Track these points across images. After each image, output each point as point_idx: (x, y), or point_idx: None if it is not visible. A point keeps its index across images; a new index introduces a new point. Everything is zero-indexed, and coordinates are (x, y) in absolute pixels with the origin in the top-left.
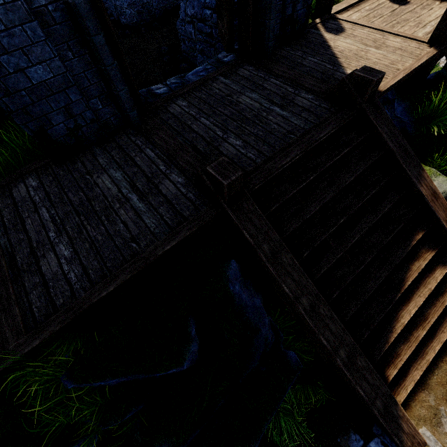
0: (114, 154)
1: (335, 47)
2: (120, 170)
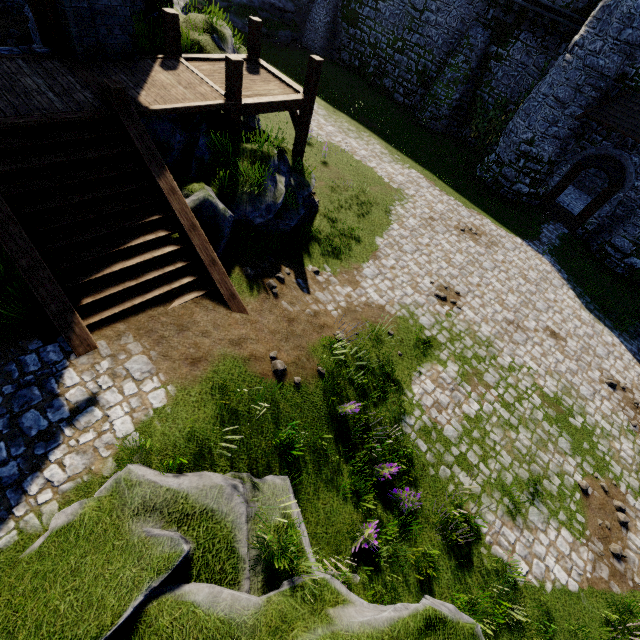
0: None
1: (153, 77)
2: None
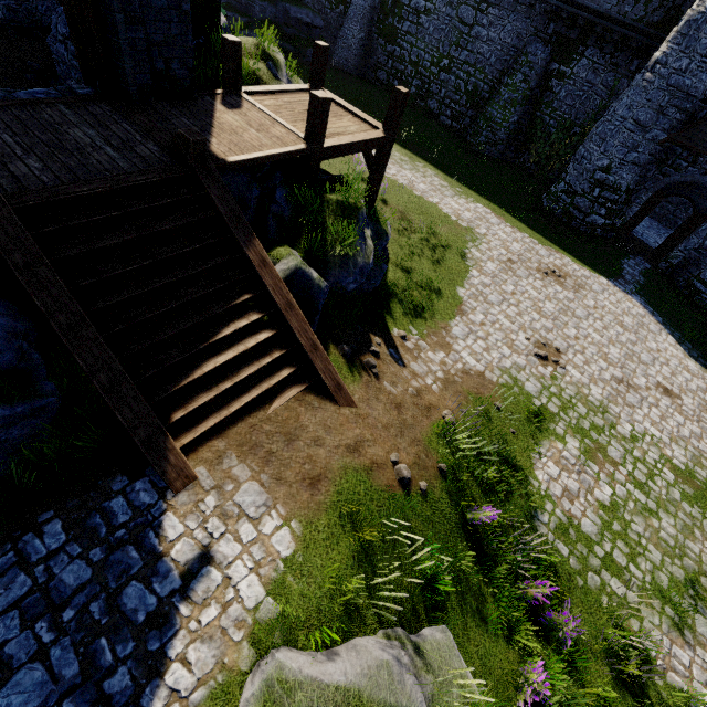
0: None
1: (218, 118)
2: None
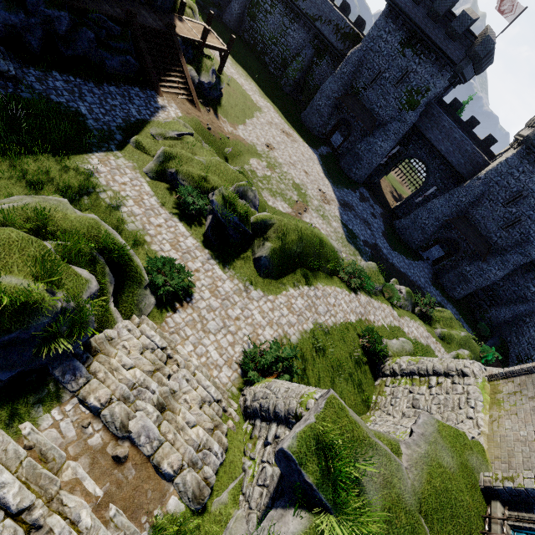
0: None
1: (177, 23)
2: None
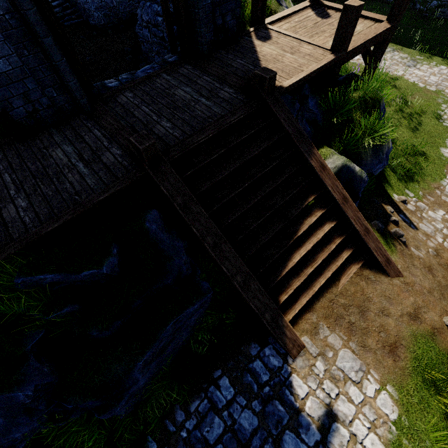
0: (67, 134)
1: (260, 52)
2: (71, 146)
